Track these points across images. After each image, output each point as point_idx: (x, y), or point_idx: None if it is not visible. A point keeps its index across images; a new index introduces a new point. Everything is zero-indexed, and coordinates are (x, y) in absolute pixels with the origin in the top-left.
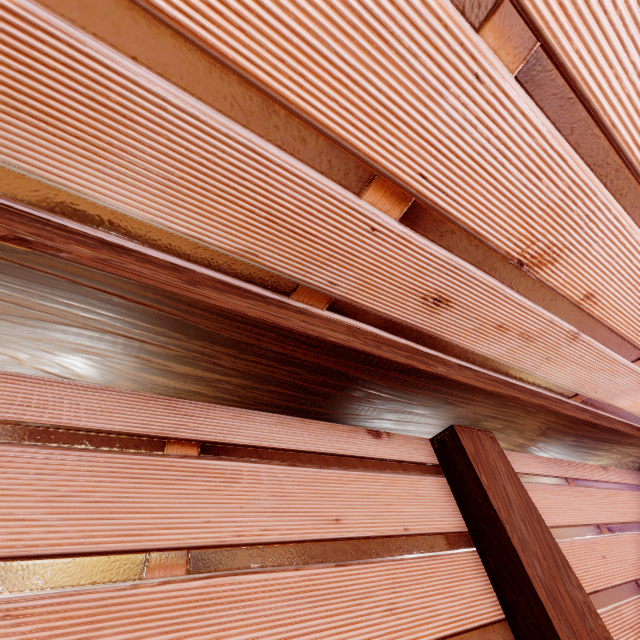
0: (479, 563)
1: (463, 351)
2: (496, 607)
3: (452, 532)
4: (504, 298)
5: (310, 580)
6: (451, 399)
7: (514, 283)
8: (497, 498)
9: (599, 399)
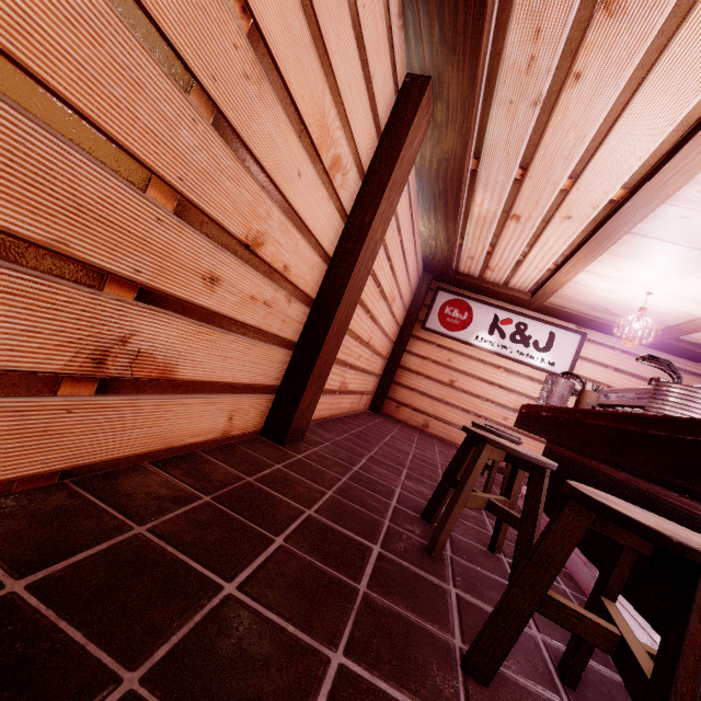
0: (375, 148)
1: (506, 22)
2: (366, 167)
3: (379, 120)
4: (570, 6)
5: (343, 3)
6: (460, 49)
7: (586, 1)
8: (412, 134)
9: (479, 178)
